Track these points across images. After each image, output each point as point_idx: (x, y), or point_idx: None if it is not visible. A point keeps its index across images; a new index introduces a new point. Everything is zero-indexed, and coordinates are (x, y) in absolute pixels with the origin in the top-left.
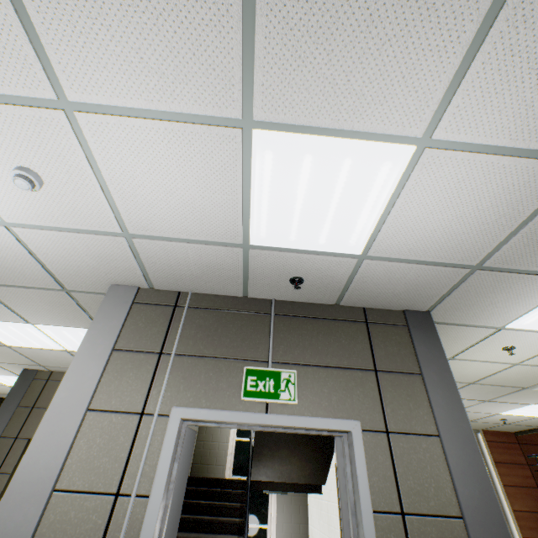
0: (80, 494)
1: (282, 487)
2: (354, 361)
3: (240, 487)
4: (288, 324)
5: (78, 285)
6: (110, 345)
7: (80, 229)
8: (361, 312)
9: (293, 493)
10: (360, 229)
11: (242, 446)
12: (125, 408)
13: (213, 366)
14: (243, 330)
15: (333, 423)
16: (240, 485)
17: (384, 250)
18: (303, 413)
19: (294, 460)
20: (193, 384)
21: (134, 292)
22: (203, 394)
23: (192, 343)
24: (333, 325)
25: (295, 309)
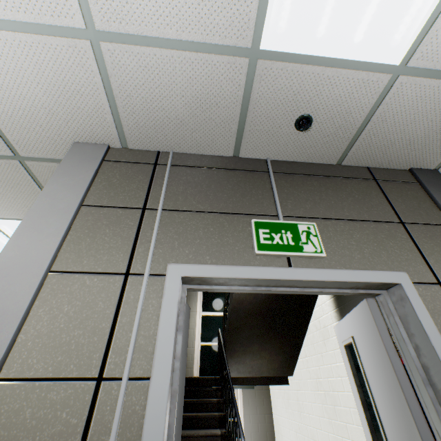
0: (39, 383)
1: (251, 381)
2: (375, 215)
3: (213, 384)
4: (291, 181)
5: (33, 147)
6: (76, 199)
7: (24, 24)
8: (366, 171)
9: (257, 387)
10: (418, 6)
11: (207, 350)
12: (102, 269)
13: (211, 221)
14: (240, 186)
15: (375, 275)
16: (213, 382)
17: (432, 53)
18: (335, 267)
19: (265, 354)
20: (190, 240)
21: (104, 150)
22: (205, 250)
23: (182, 199)
24: (340, 182)
25: (294, 168)
